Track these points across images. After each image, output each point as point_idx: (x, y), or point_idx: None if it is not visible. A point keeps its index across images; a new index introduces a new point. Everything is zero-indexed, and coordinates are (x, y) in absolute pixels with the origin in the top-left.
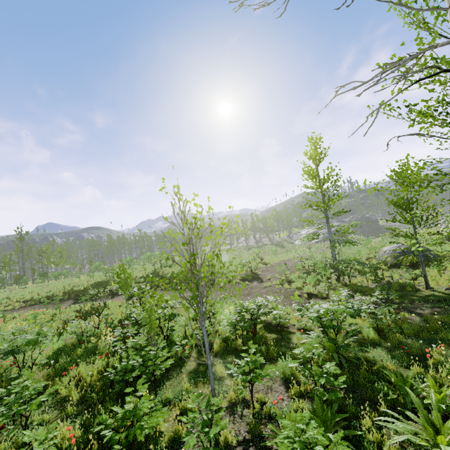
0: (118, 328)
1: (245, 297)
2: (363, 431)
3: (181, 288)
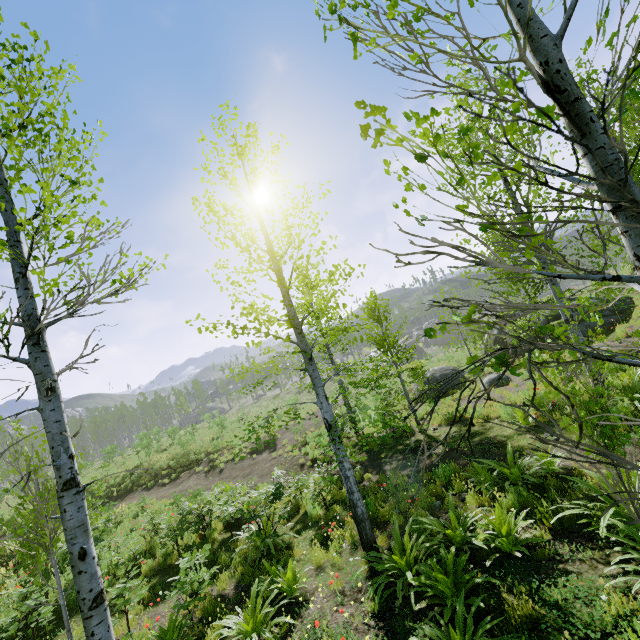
0: (13, 576)
1: (243, 479)
2: (211, 634)
3: (170, 482)
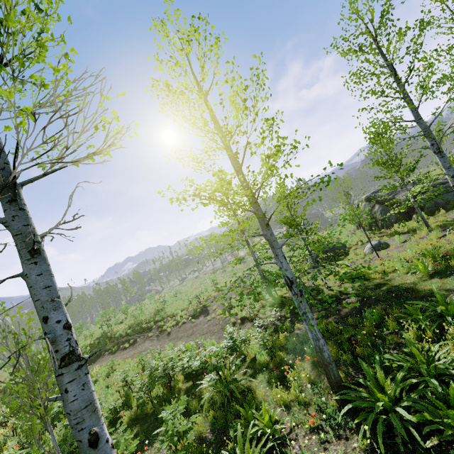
0: (12, 439)
1: (188, 338)
2: None
3: (129, 346)
